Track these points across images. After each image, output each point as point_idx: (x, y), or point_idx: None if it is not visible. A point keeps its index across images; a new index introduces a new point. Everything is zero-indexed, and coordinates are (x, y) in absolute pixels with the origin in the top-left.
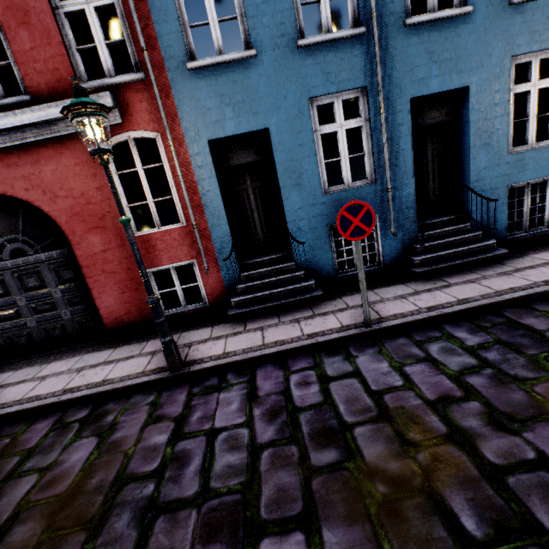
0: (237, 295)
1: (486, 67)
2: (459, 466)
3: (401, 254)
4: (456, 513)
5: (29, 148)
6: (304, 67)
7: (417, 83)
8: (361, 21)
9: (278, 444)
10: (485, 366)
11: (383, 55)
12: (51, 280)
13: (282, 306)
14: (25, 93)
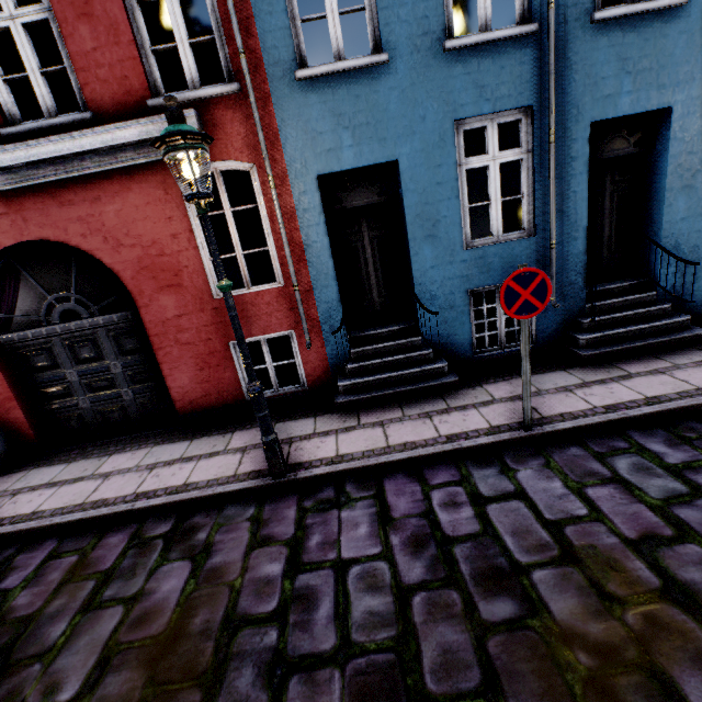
0: (345, 377)
1: (699, 80)
2: (686, 635)
3: (560, 330)
4: (694, 701)
5: (88, 182)
6: (451, 78)
7: (601, 102)
8: (533, 14)
9: (432, 587)
10: (699, 495)
11: (558, 62)
12: (110, 351)
13: (405, 394)
14: (83, 108)
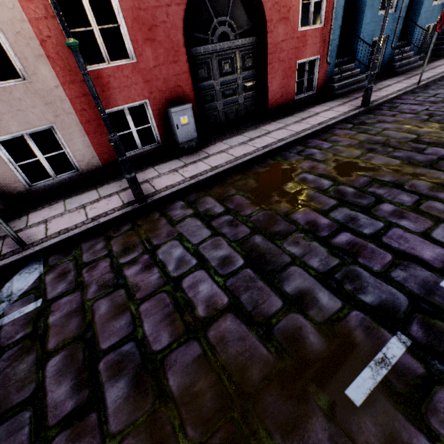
0: (333, 83)
1: None
2: None
3: (387, 63)
4: None
5: None
6: None
7: None
8: None
9: None
10: None
11: None
12: (239, 67)
13: (357, 88)
14: None
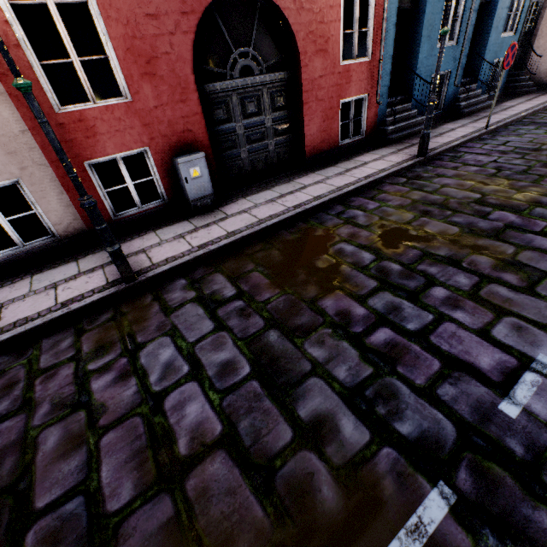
0: (386, 127)
1: None
2: None
3: (451, 102)
4: None
5: None
6: None
7: None
8: None
9: (526, 156)
10: None
11: None
12: (267, 107)
13: (415, 133)
14: None
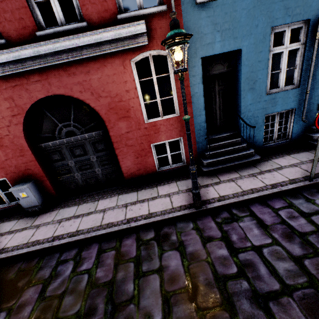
0: (205, 158)
1: None
2: None
3: (302, 132)
4: None
5: (83, 62)
6: (273, 3)
7: None
8: None
9: (310, 257)
10: None
11: None
12: (90, 151)
13: (236, 165)
14: (80, 19)
